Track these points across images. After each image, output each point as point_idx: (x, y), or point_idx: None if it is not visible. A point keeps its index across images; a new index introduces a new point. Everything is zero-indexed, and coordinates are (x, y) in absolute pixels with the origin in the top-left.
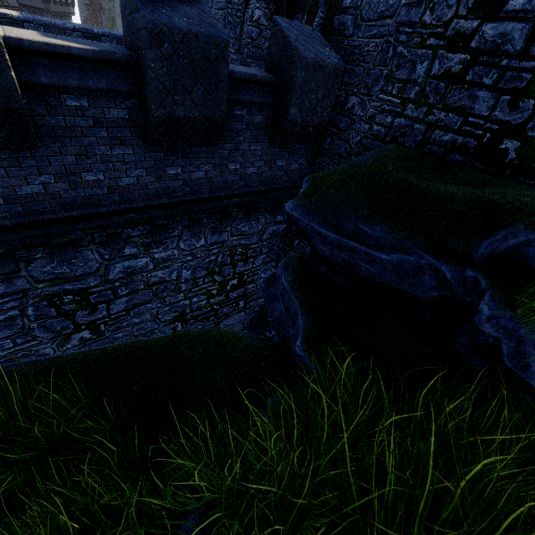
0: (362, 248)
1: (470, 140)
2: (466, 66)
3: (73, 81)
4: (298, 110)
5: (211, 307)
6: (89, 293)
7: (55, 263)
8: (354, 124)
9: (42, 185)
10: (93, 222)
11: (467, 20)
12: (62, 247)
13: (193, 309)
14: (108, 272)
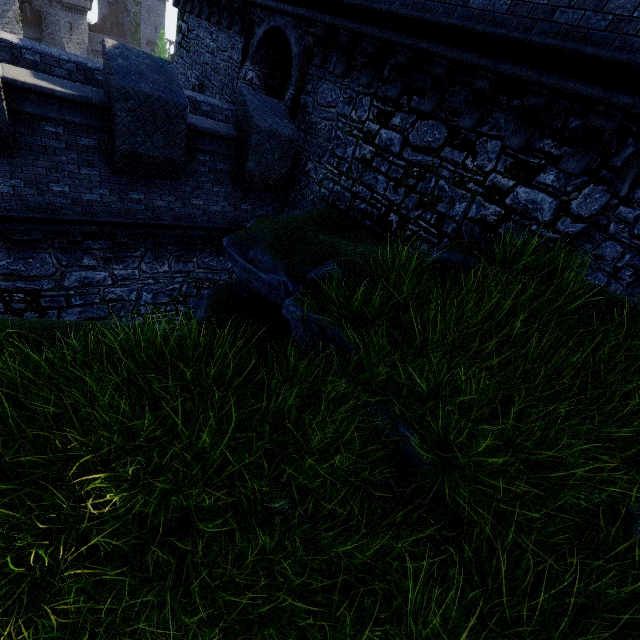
0: (254, 270)
1: (374, 211)
2: (373, 156)
3: (52, 114)
4: (255, 165)
5: None
6: (42, 296)
7: (12, 259)
8: (310, 185)
9: (12, 187)
10: (54, 227)
11: (374, 124)
12: (21, 244)
13: None
14: (64, 279)
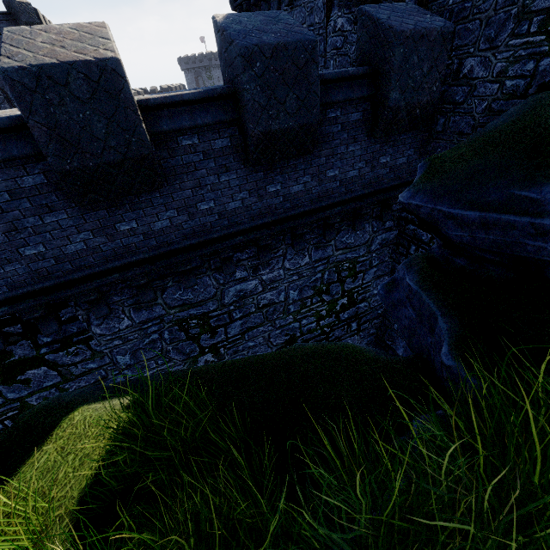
0: (524, 220)
1: None
2: None
3: (186, 123)
4: (399, 93)
5: (321, 329)
6: (210, 318)
7: (182, 290)
8: (476, 90)
9: (168, 219)
10: (208, 249)
11: None
12: (186, 274)
13: (303, 332)
14: (223, 297)
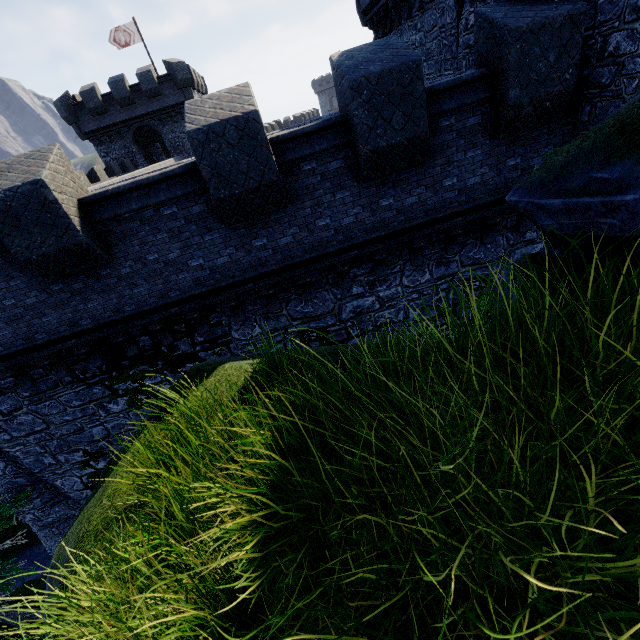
0: (596, 200)
1: None
2: None
3: (306, 151)
4: (519, 90)
5: None
6: (328, 332)
7: (303, 304)
8: (624, 68)
9: (292, 236)
10: (326, 263)
11: None
12: (307, 288)
13: None
14: (341, 312)
